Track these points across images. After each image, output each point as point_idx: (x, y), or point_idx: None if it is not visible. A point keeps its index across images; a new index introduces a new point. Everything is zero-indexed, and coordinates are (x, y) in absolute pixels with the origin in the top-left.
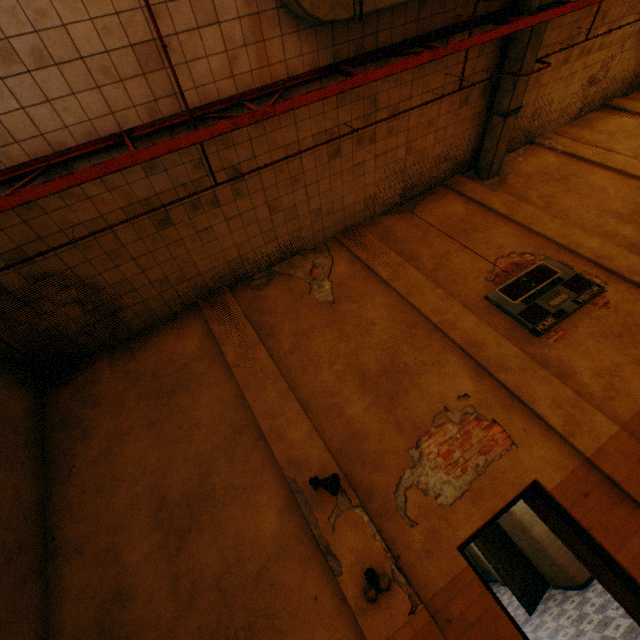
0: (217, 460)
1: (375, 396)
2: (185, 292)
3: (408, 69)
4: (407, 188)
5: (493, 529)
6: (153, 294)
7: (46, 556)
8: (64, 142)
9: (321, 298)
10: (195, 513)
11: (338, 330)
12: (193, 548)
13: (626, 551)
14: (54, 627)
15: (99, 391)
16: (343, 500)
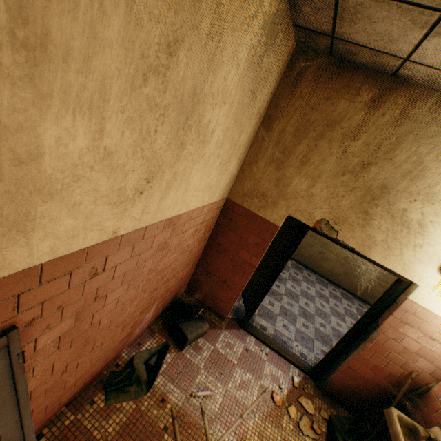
0: None
1: None
2: None
3: None
4: None
5: (281, 239)
6: None
7: None
8: None
9: None
10: None
11: None
12: None
13: None
14: None
15: None
16: None
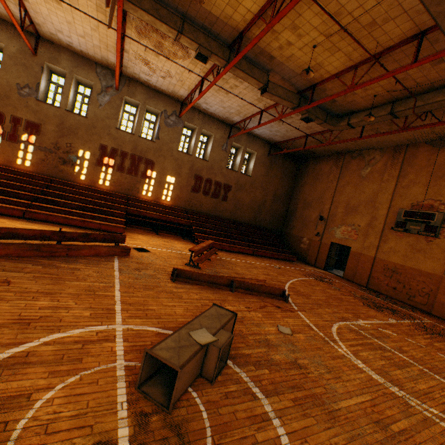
0: (314, 200)
1: (345, 211)
2: (331, 152)
3: (378, 136)
4: (442, 136)
5: None
6: (322, 152)
7: (291, 197)
8: (297, 136)
9: (361, 174)
10: (307, 206)
11: (355, 188)
12: (304, 211)
13: (348, 264)
14: (289, 207)
15: (307, 170)
16: (323, 222)
